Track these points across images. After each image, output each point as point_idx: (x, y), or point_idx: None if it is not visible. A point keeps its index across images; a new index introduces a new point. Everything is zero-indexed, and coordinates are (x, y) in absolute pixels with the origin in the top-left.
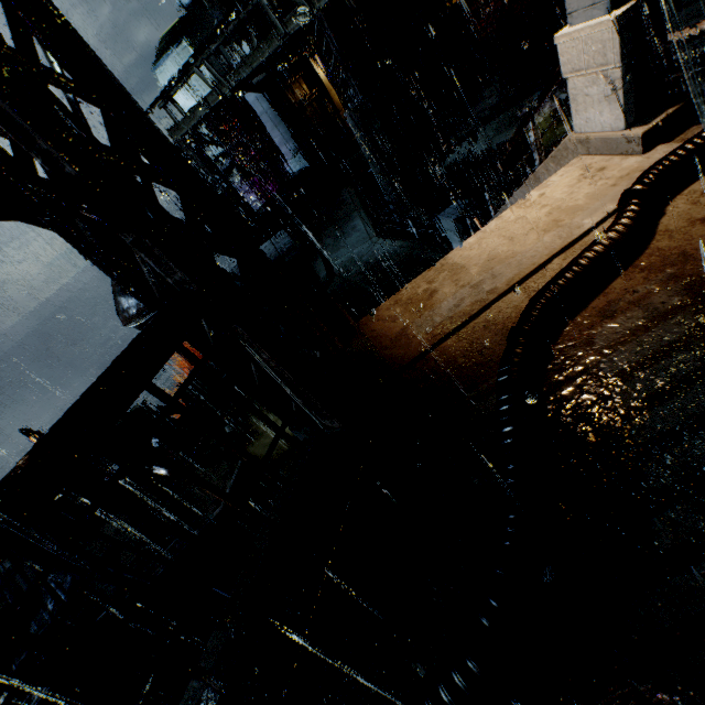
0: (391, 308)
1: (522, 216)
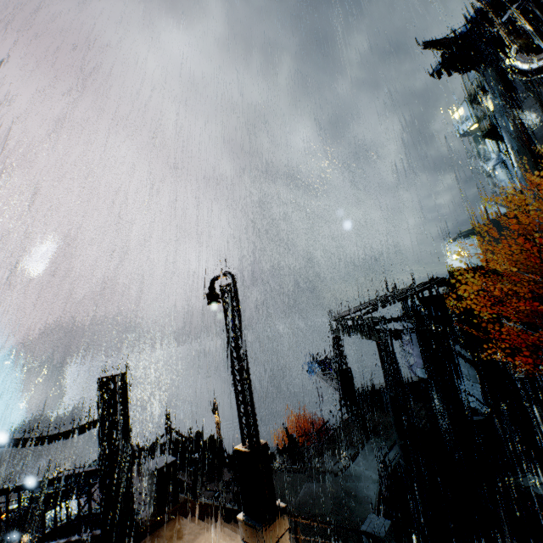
0: (180, 524)
1: None
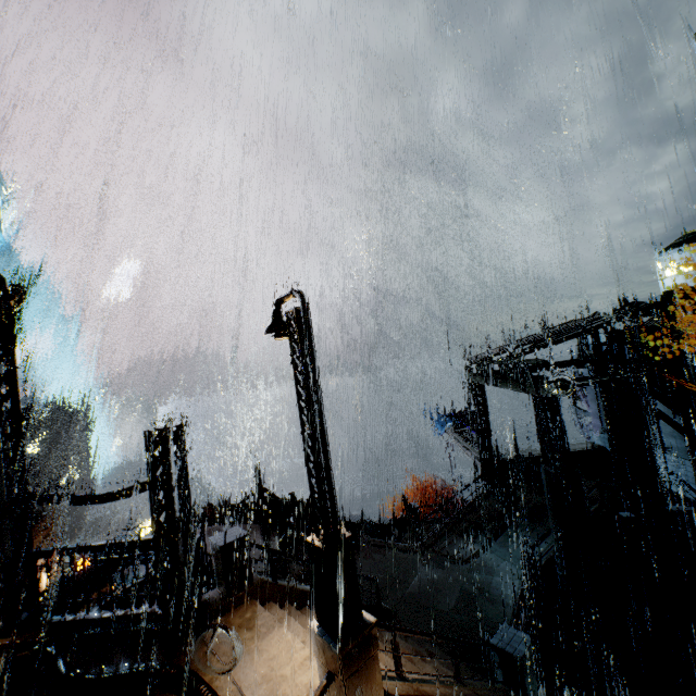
0: (252, 611)
1: (293, 660)
